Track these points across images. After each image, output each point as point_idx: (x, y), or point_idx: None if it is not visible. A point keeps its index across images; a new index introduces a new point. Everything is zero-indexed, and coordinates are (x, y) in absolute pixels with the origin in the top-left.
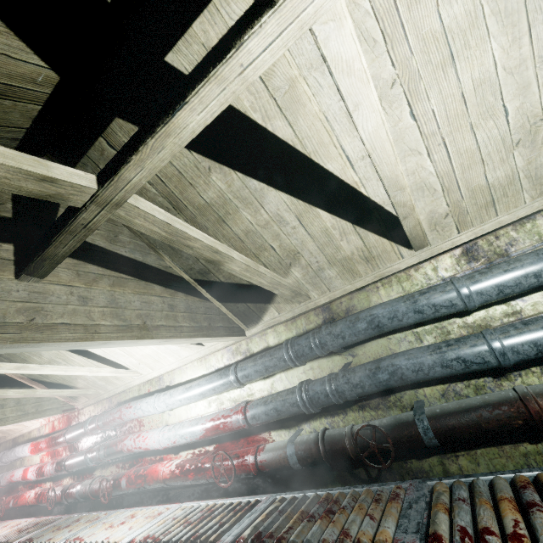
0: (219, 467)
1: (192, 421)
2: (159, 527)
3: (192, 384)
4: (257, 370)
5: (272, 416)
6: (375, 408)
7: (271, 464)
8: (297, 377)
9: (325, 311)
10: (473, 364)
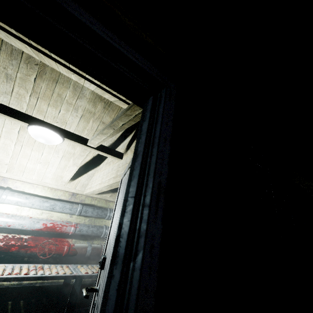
0: (45, 247)
1: (32, 218)
2: (10, 270)
3: (48, 200)
4: (93, 213)
5: (89, 233)
6: None
7: (77, 252)
8: (99, 222)
9: None
10: None
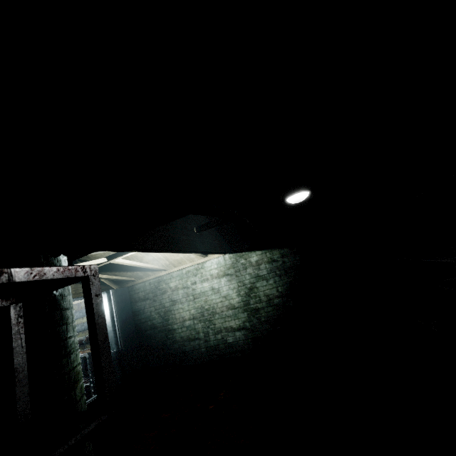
0: None
1: None
2: None
3: None
4: None
5: None
6: None
7: None
8: None
9: None
10: None
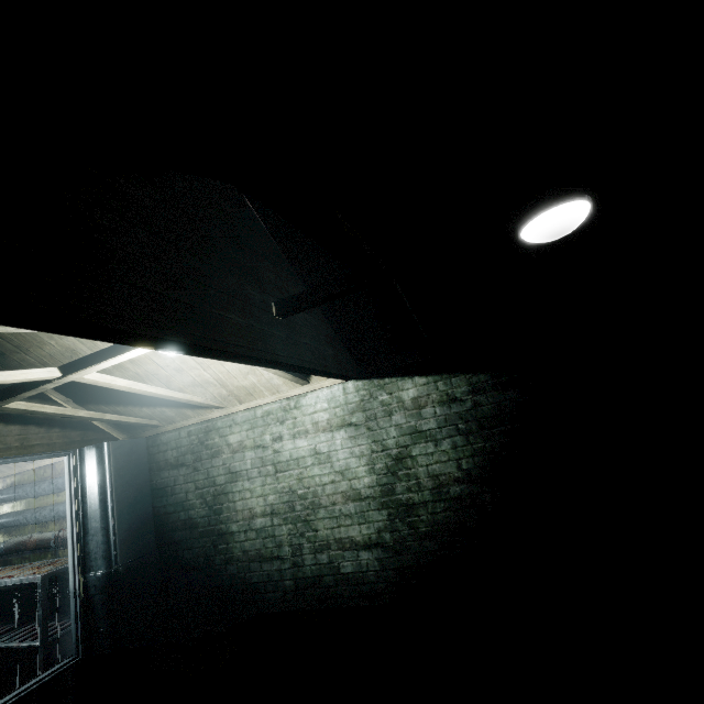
0: None
1: None
2: None
3: None
4: None
5: None
6: (9, 535)
7: None
8: None
9: (5, 481)
10: (22, 523)
